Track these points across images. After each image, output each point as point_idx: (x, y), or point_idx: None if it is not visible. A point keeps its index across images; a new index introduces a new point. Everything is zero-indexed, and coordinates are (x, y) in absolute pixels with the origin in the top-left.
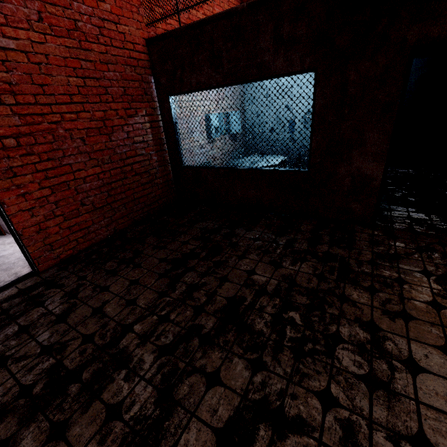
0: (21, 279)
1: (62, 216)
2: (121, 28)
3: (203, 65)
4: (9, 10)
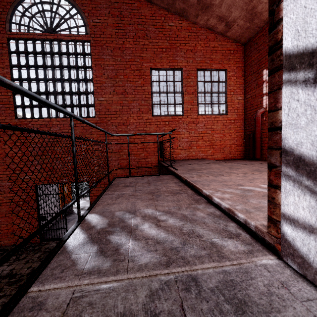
0: None
1: None
2: (147, 159)
3: None
4: (111, 164)
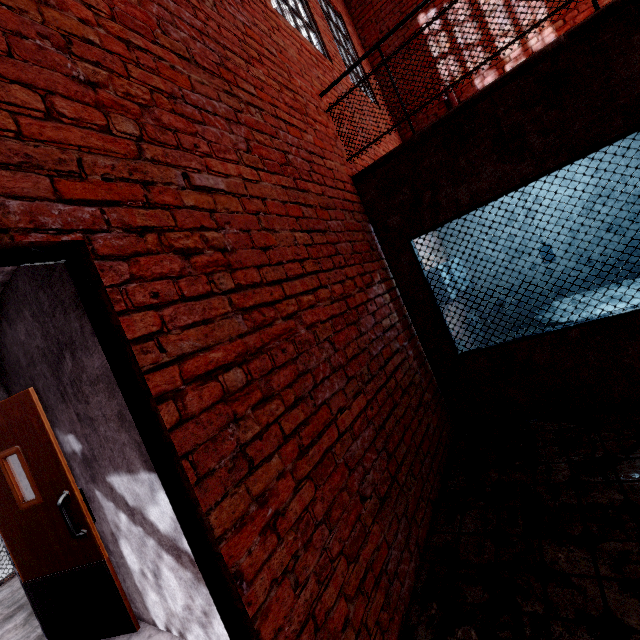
0: None
1: (341, 554)
2: (327, 163)
3: (481, 163)
4: (212, 135)
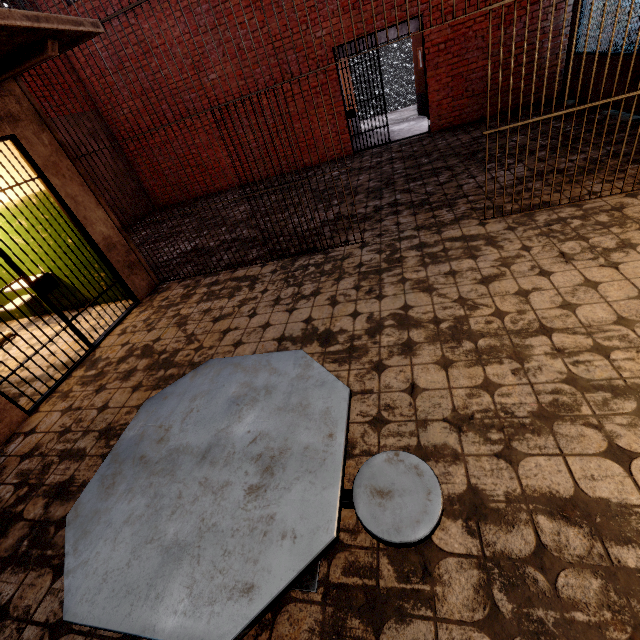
0: (422, 134)
1: (452, 98)
2: None
3: None
4: None
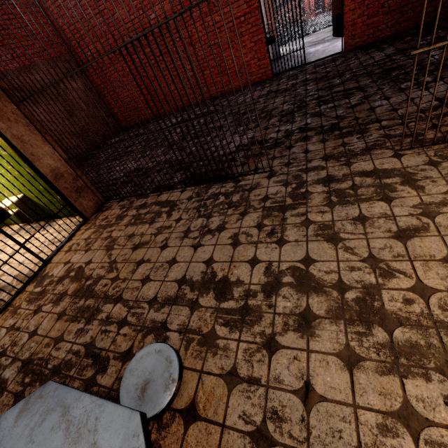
0: (335, 54)
1: (367, 16)
2: None
3: None
4: None
